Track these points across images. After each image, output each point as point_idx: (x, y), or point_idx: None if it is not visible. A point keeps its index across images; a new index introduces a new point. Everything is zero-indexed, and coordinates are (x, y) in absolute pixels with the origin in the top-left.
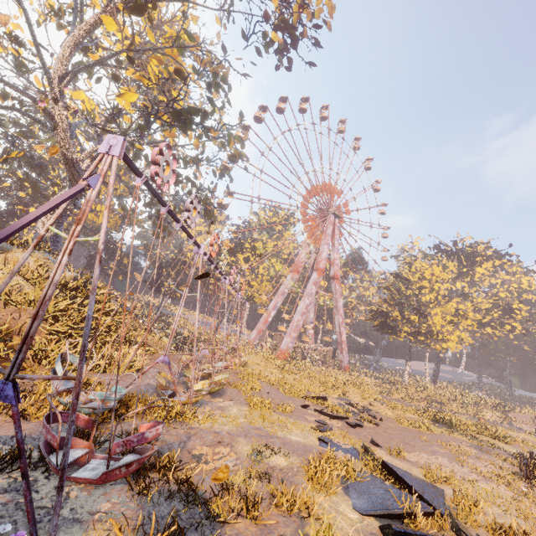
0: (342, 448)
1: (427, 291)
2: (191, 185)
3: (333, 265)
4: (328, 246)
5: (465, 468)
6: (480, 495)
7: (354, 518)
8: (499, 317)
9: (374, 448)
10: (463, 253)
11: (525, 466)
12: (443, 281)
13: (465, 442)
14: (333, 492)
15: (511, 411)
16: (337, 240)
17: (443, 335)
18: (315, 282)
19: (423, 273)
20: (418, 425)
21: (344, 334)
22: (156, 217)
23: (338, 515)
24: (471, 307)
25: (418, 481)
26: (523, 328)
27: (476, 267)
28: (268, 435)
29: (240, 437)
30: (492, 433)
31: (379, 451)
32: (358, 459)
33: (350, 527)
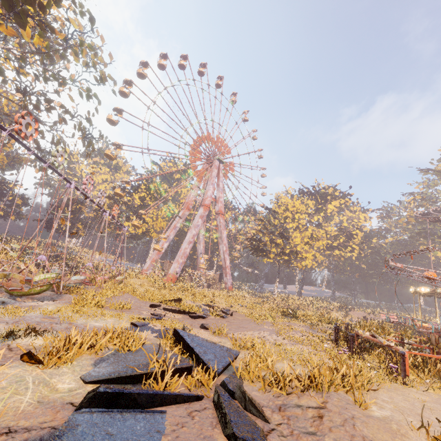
0: (154, 329)
1: (290, 220)
2: (64, 112)
3: (218, 202)
4: (213, 186)
5: (281, 337)
6: (272, 350)
7: (63, 388)
8: (343, 241)
9: (199, 330)
10: (319, 193)
11: (335, 329)
12: (302, 212)
13: (299, 324)
14: (60, 361)
15: (351, 310)
16: (221, 182)
17: (302, 254)
18: (201, 216)
19: (287, 206)
20: (267, 317)
21: (228, 260)
22: (35, 148)
23: (36, 386)
24: (324, 234)
25: (209, 344)
26: (360, 249)
27: (327, 204)
28: (58, 321)
29: (2, 323)
30: (328, 319)
31: (202, 332)
32: (164, 337)
33: (35, 398)
